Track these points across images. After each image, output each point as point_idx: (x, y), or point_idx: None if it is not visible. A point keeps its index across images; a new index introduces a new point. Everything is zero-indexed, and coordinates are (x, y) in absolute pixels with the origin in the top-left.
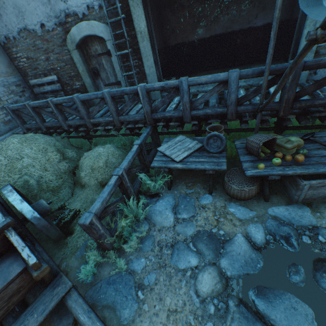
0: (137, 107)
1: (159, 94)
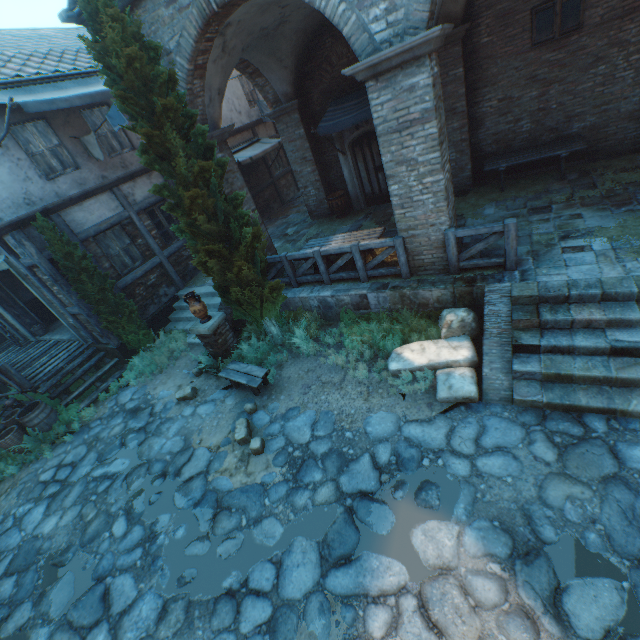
0: (14, 350)
1: (34, 337)
